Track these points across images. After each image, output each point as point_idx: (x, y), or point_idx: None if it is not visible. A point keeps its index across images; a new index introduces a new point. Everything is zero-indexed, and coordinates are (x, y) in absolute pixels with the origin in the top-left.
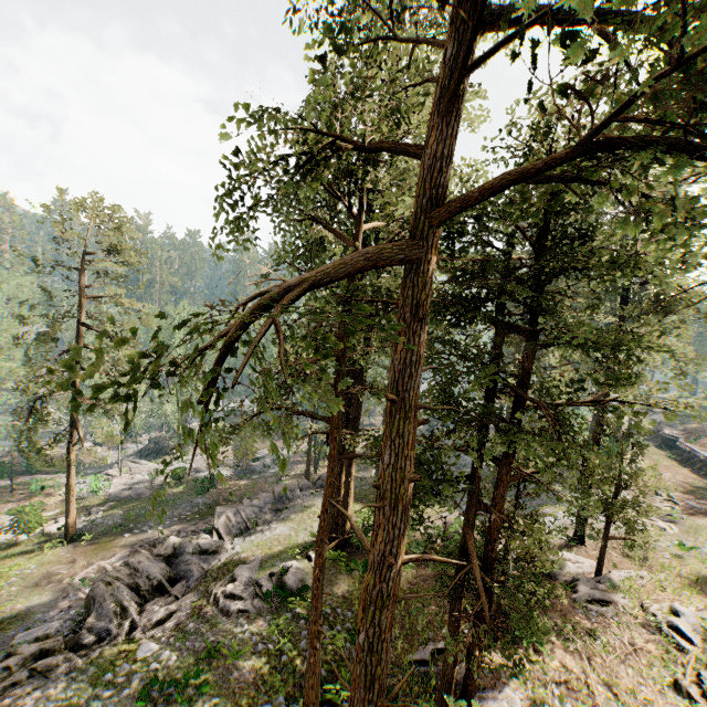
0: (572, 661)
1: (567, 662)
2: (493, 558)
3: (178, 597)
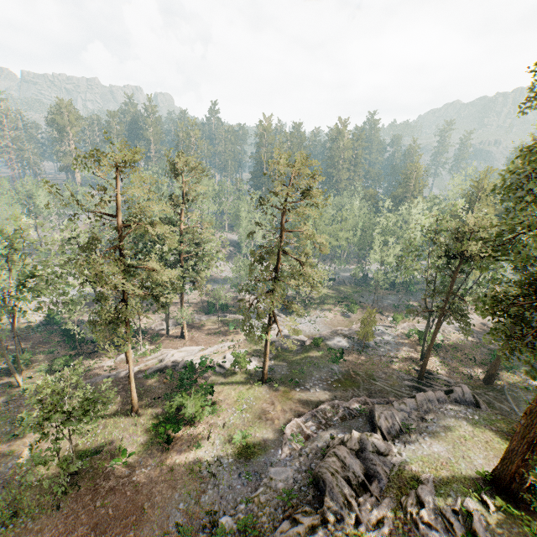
0: None
1: None
2: None
3: (378, 498)
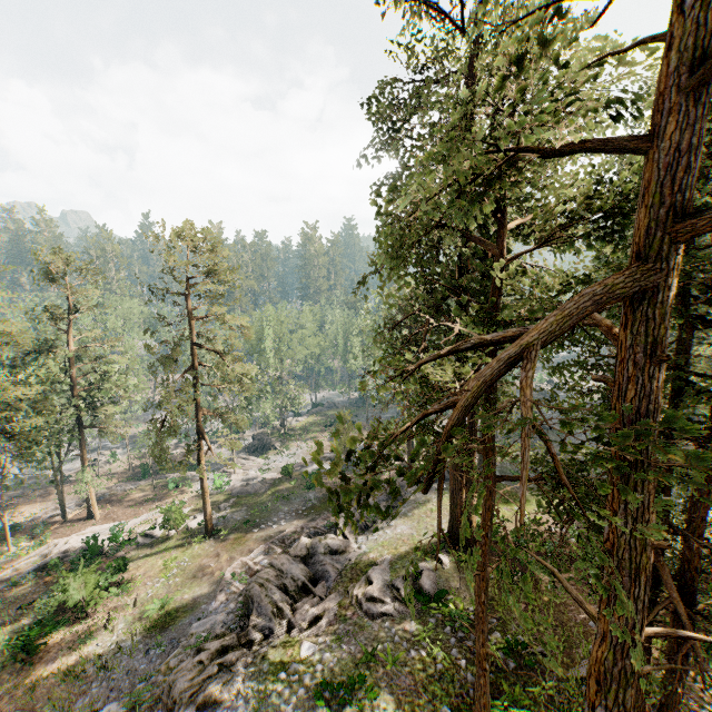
0: None
1: None
2: (692, 588)
3: (322, 597)
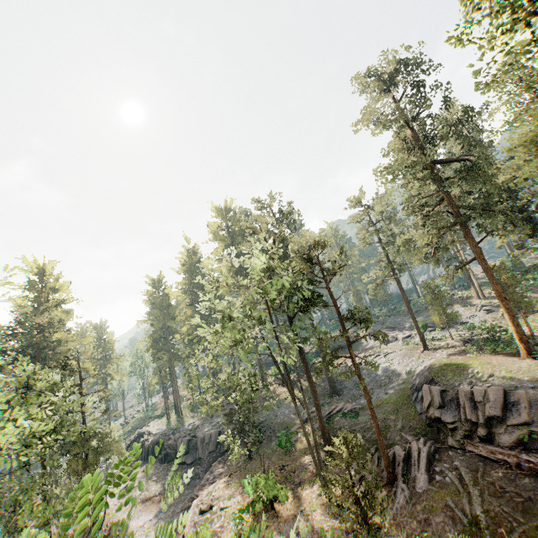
0: None
1: None
2: None
3: None
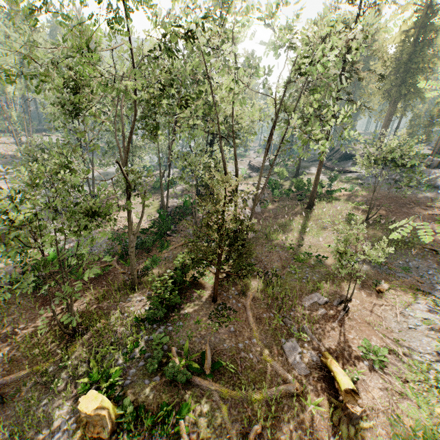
0: None
1: None
2: None
3: None
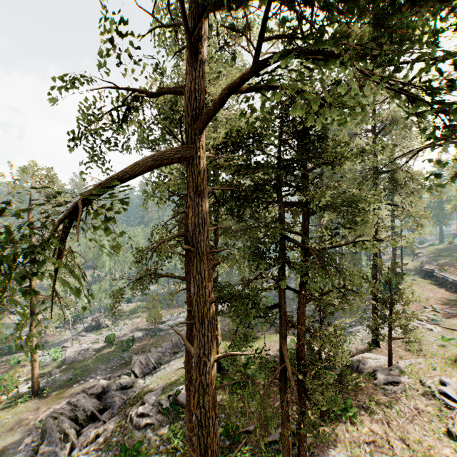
0: (377, 426)
1: (373, 427)
2: (302, 357)
3: (105, 421)
